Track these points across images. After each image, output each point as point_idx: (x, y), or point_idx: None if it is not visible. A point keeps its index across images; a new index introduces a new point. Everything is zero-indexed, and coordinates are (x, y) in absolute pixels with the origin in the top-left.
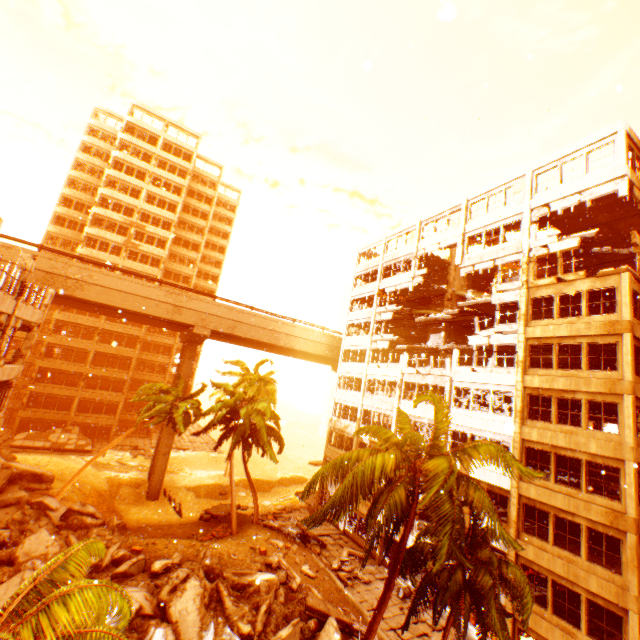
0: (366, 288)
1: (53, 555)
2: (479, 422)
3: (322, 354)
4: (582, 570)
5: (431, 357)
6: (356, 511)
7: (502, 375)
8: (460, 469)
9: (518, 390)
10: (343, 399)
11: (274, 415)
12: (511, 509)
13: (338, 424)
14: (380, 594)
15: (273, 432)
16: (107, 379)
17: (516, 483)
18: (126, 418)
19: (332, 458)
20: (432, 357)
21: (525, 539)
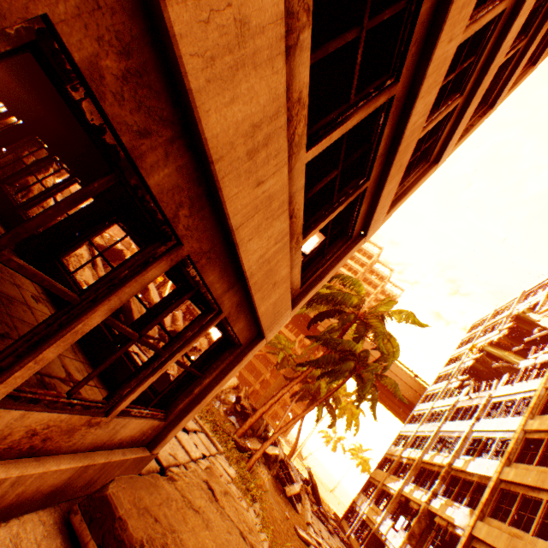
0: (463, 346)
1: (203, 346)
2: (495, 424)
3: (407, 396)
4: (521, 541)
5: (483, 382)
6: (366, 518)
7: (531, 382)
8: (461, 466)
9: (537, 390)
10: (405, 429)
11: (337, 396)
12: (484, 491)
13: (391, 449)
14: (334, 541)
15: (331, 409)
16: (265, 357)
17: (499, 467)
18: (261, 392)
19: (373, 477)
20: (484, 382)
21: (486, 521)
